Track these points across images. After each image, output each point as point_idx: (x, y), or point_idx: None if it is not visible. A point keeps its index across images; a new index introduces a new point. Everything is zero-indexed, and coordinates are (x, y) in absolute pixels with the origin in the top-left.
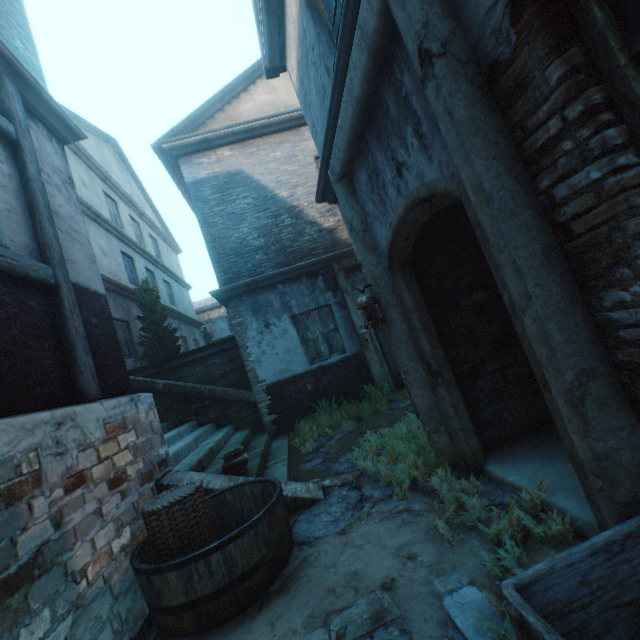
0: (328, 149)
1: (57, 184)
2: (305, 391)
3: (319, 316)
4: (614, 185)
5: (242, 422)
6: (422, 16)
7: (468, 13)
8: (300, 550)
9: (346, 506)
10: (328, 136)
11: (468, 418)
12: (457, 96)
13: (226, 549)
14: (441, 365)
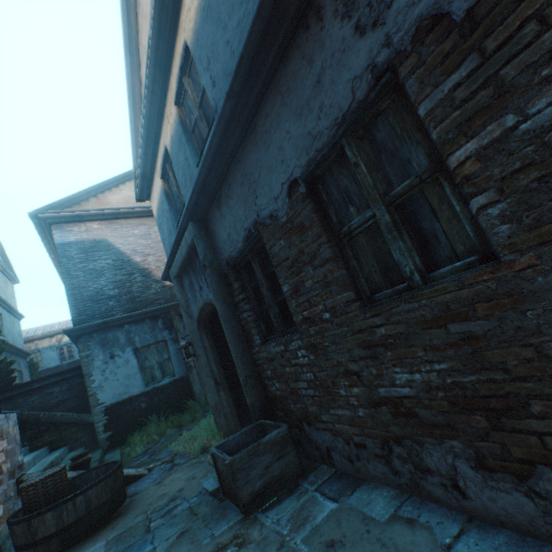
0: (171, 261)
1: None
2: (139, 409)
3: (157, 348)
4: (249, 320)
5: (77, 442)
6: (204, 252)
7: (218, 255)
8: (131, 497)
9: (163, 471)
10: (171, 257)
11: (234, 406)
12: (214, 281)
13: (87, 493)
14: (222, 378)
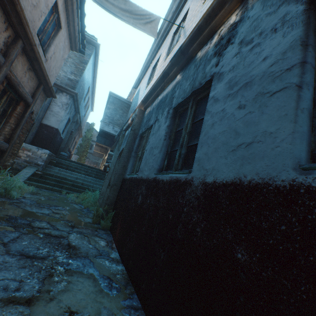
0: None
1: (59, 105)
2: None
3: None
4: None
5: None
6: None
7: None
8: None
9: None
10: None
11: None
12: None
13: None
14: None
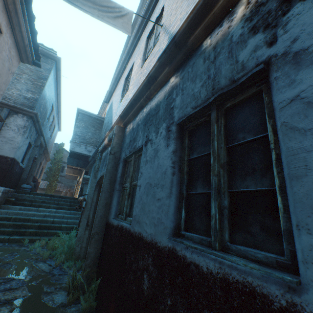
0: None
1: (14, 129)
2: None
3: None
4: None
5: None
6: None
7: None
8: None
9: None
10: None
11: None
12: None
13: None
14: None
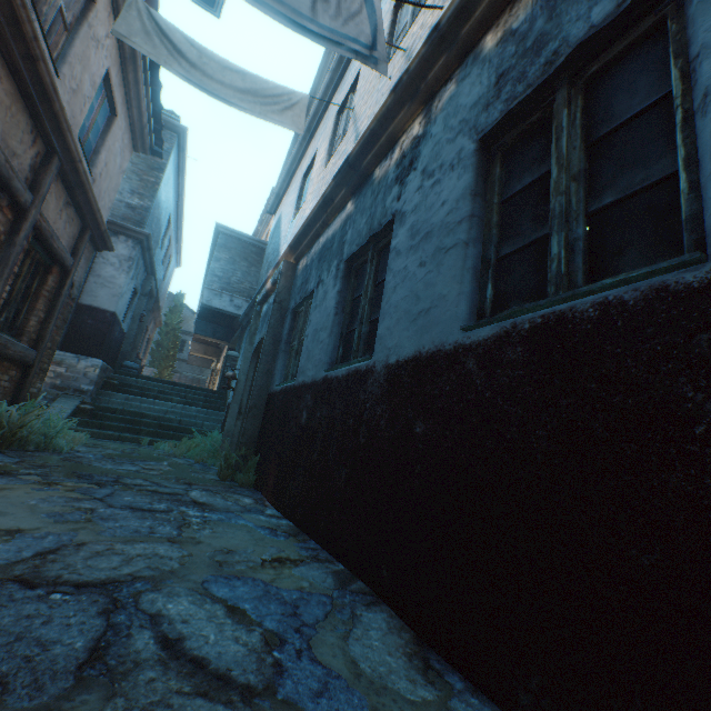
0: None
1: (114, 262)
2: None
3: None
4: None
5: None
6: None
7: None
8: None
9: None
10: None
11: None
12: None
13: None
14: None
